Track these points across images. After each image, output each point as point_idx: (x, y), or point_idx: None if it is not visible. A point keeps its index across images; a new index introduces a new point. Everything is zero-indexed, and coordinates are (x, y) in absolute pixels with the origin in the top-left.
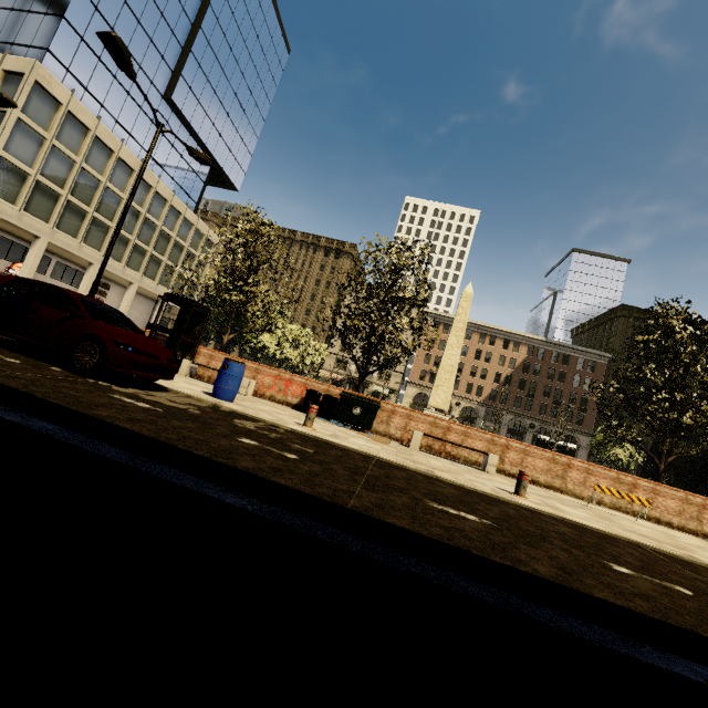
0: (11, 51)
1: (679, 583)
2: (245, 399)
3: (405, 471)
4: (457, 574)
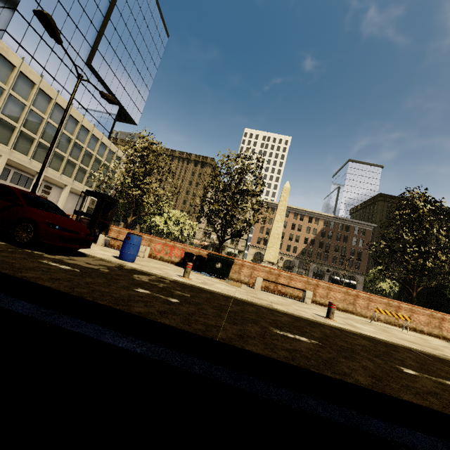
0: None
1: (447, 378)
2: (142, 260)
3: (254, 306)
4: (307, 395)
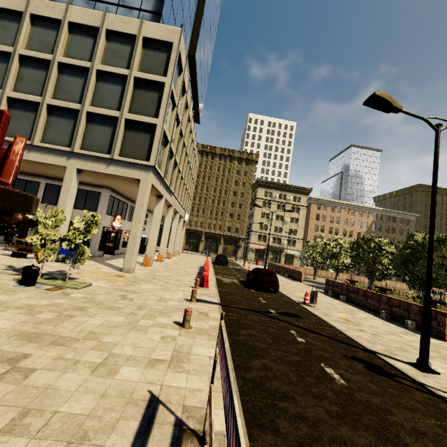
0: (118, 12)
1: None
2: None
3: None
4: None
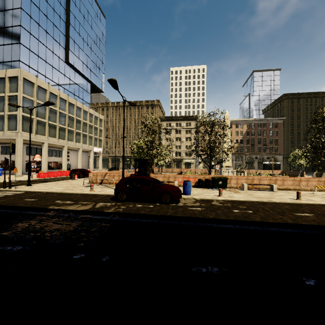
0: (4, 66)
1: None
2: None
3: (267, 204)
4: None
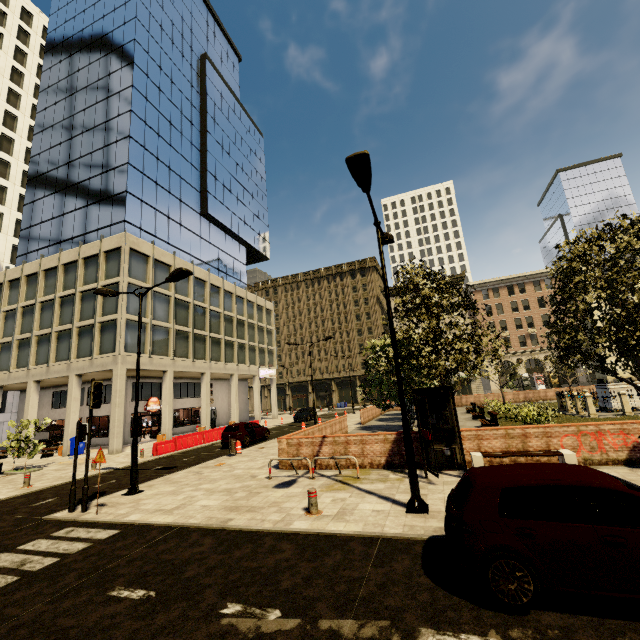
0: (98, 235)
1: None
2: None
3: None
4: None
